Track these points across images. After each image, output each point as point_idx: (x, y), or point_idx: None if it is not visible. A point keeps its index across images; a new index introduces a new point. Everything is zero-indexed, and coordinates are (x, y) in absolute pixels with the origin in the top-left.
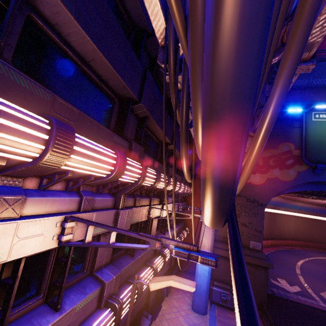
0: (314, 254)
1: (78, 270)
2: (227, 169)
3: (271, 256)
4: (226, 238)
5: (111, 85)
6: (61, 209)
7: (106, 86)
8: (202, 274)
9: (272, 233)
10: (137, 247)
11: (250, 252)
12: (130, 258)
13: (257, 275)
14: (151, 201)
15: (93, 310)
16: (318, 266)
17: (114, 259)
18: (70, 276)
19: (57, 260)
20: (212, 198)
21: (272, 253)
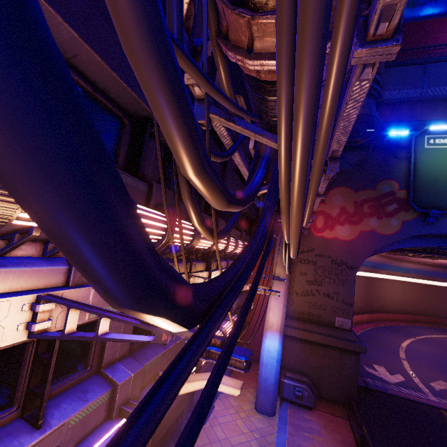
0: (425, 331)
1: (78, 368)
2: (58, 227)
3: (367, 335)
4: (303, 314)
5: (114, 97)
6: (35, 284)
7: (107, 99)
8: (269, 363)
9: (369, 305)
10: (136, 341)
11: (335, 332)
12: (160, 347)
13: (345, 362)
14: (192, 267)
15: (101, 422)
16: (430, 347)
17: (136, 349)
18: (64, 376)
19: (36, 357)
20: (94, 288)
21: (369, 331)
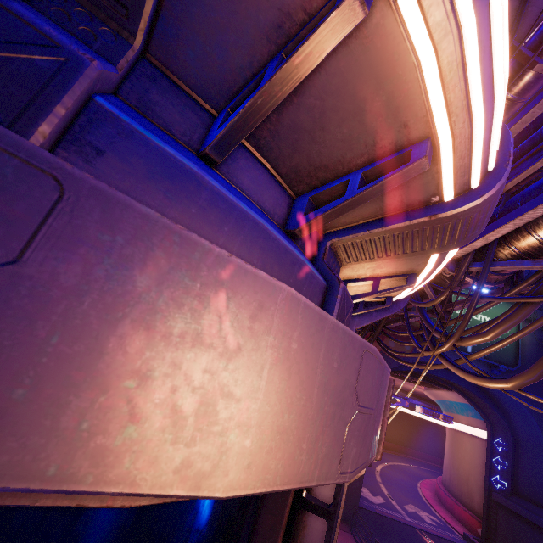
0: (392, 458)
1: None
2: None
3: None
4: None
5: None
6: None
7: None
8: None
9: None
10: None
11: None
12: None
13: None
14: None
15: None
16: (398, 474)
17: None
18: None
19: None
20: (538, 377)
21: None
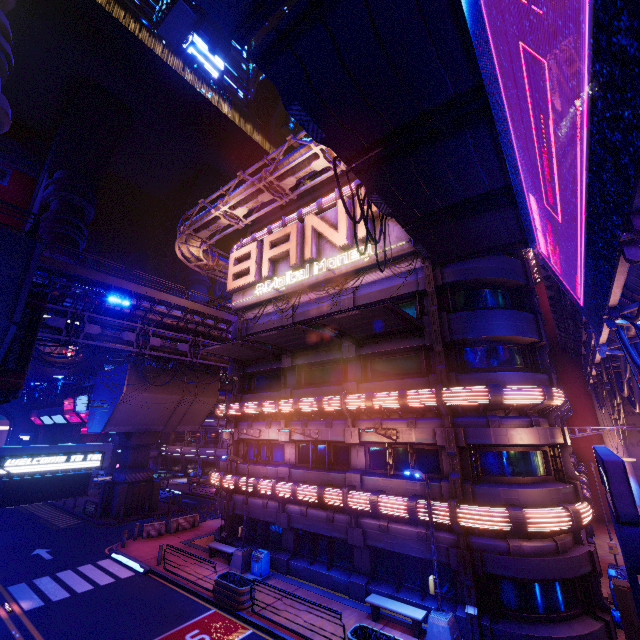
0: None
1: None
2: (639, 402)
3: None
4: None
5: None
6: None
7: None
8: None
9: None
10: (605, 431)
11: None
12: None
13: None
14: None
15: None
16: None
17: None
18: None
19: None
20: (638, 406)
21: None
